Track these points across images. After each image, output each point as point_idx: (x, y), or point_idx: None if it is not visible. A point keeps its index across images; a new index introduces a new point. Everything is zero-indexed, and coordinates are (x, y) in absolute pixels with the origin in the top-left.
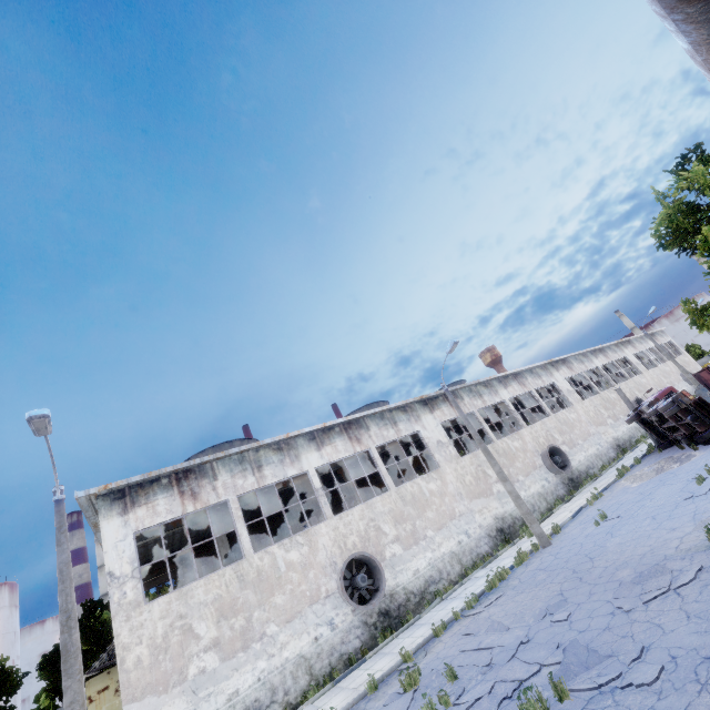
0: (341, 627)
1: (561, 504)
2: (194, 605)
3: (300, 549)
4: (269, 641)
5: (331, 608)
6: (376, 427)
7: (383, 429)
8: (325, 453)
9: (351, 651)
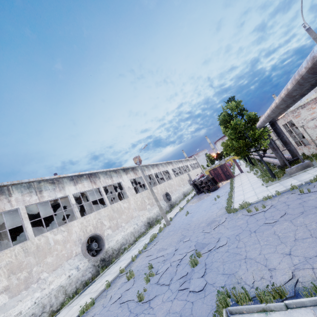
0: (82, 269)
1: (168, 213)
2: None
3: (62, 233)
4: (42, 282)
5: (77, 261)
6: (103, 178)
7: (106, 179)
8: (78, 187)
9: (86, 279)
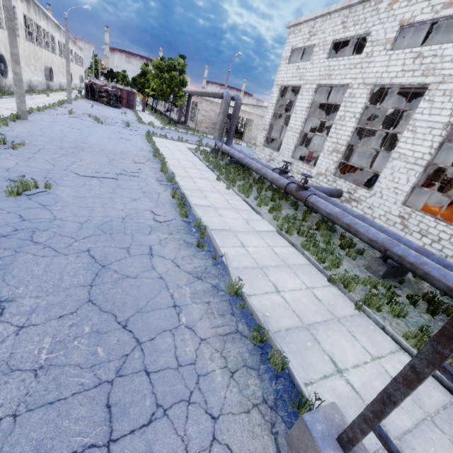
0: None
1: (49, 93)
2: None
3: None
4: None
5: None
6: None
7: None
8: None
9: None
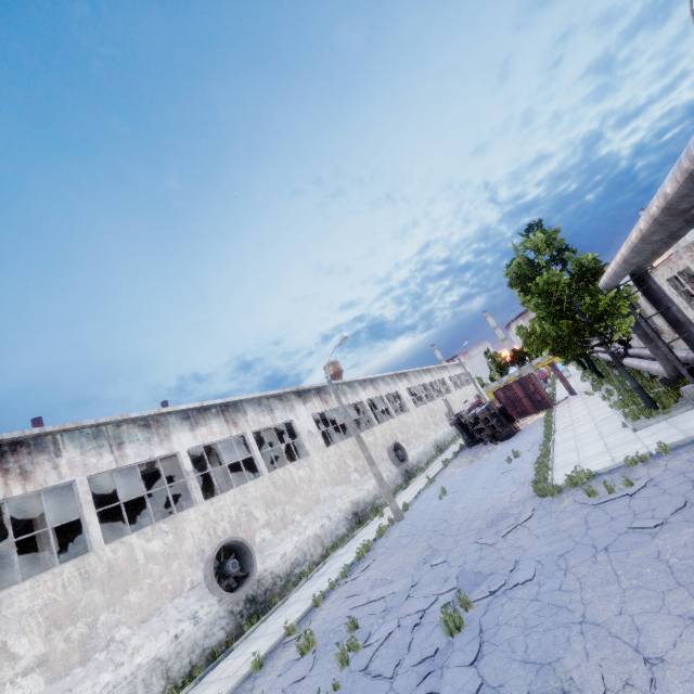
0: (205, 620)
1: (401, 490)
2: (12, 616)
3: (163, 538)
4: (117, 648)
5: (195, 600)
6: (253, 412)
7: (260, 415)
8: (199, 434)
9: (214, 645)
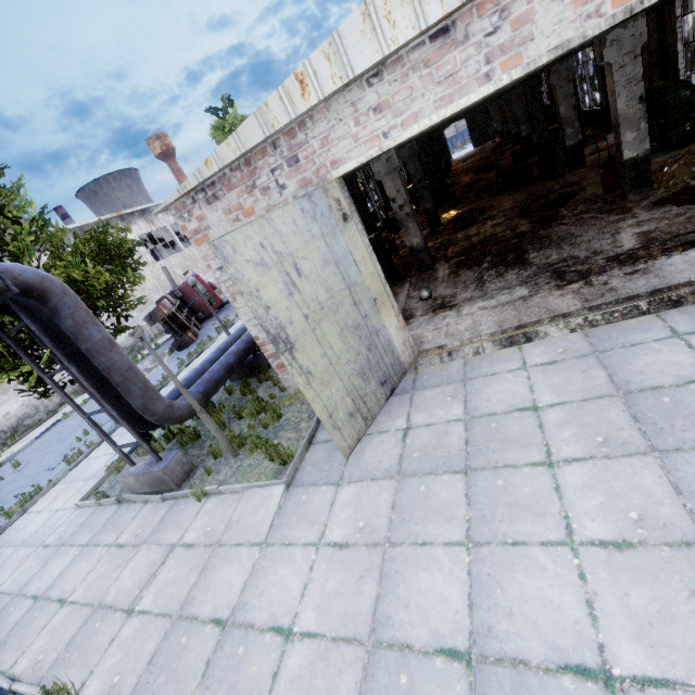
0: None
1: (76, 397)
2: None
3: None
4: None
5: None
6: None
7: None
8: None
9: None
